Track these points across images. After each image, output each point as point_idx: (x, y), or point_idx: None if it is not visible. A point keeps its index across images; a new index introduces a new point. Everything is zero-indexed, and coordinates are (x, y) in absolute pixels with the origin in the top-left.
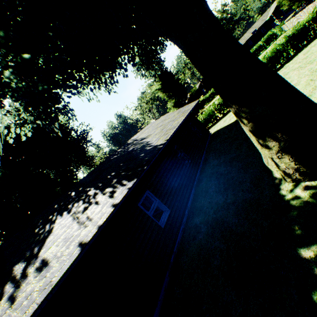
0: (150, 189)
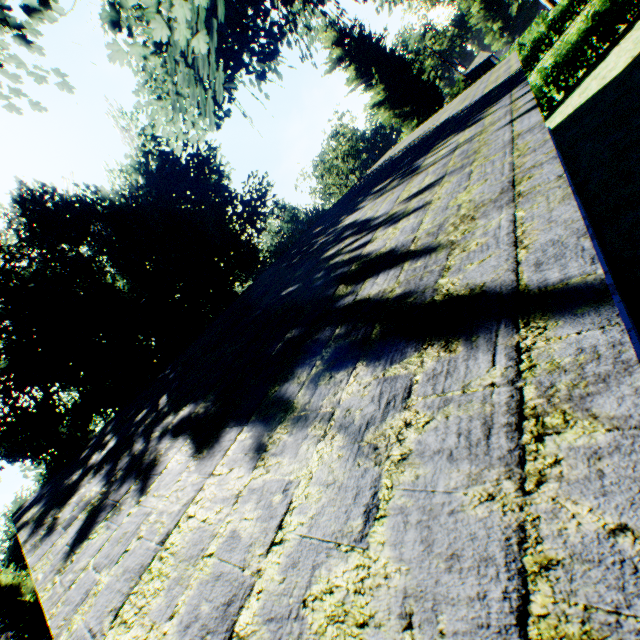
0: None
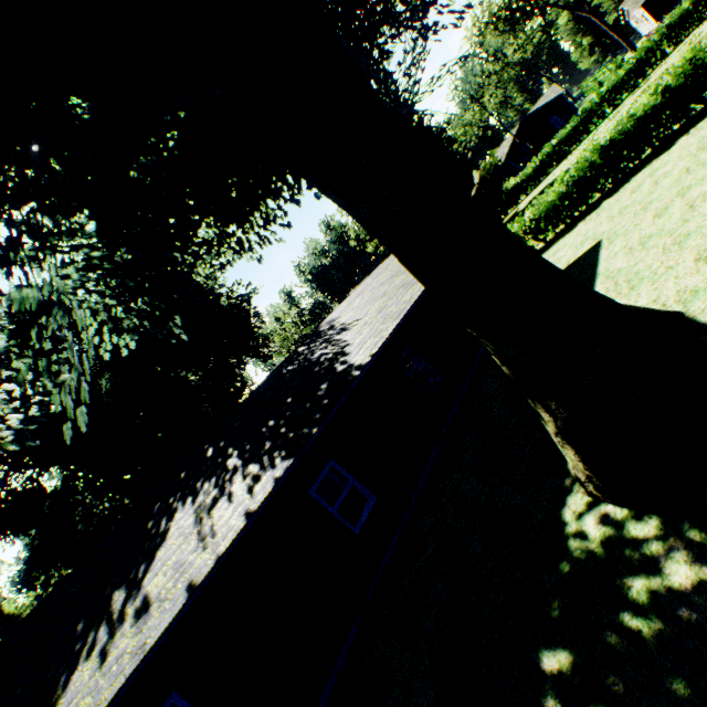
0: (337, 458)
